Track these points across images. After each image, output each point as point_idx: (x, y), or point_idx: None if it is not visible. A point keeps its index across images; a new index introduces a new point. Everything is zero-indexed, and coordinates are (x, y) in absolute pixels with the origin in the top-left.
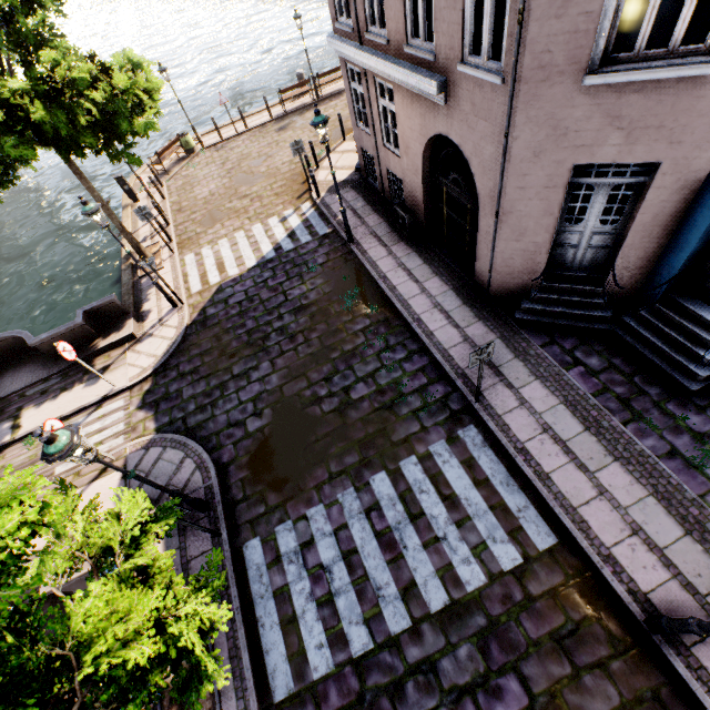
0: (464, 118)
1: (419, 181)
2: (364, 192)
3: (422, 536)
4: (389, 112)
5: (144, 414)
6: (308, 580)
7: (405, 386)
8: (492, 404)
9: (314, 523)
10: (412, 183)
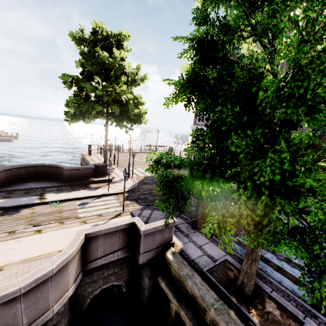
0: None
1: None
2: None
3: None
4: None
5: (130, 201)
6: (271, 254)
7: None
8: None
9: None
10: None
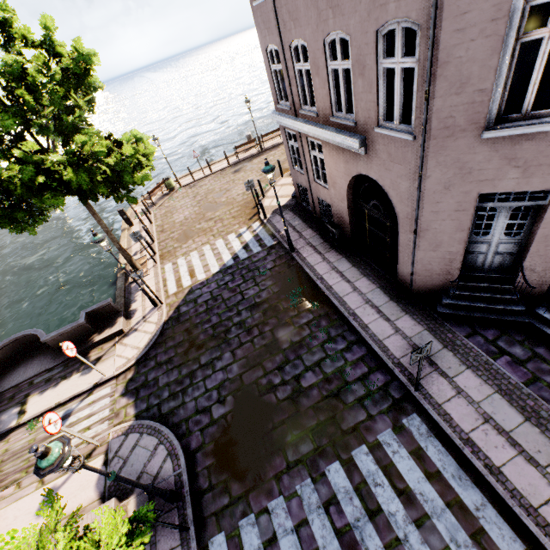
0: (381, 163)
1: (345, 206)
2: (300, 213)
3: (382, 536)
4: (319, 159)
5: (126, 400)
6: None
7: (348, 375)
8: (430, 392)
9: (275, 517)
10: (339, 207)
